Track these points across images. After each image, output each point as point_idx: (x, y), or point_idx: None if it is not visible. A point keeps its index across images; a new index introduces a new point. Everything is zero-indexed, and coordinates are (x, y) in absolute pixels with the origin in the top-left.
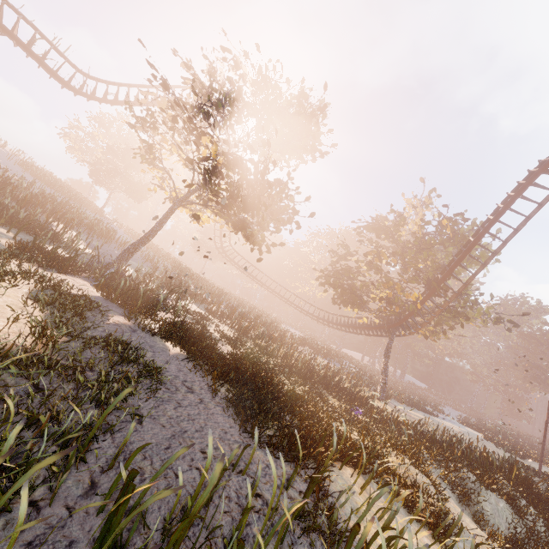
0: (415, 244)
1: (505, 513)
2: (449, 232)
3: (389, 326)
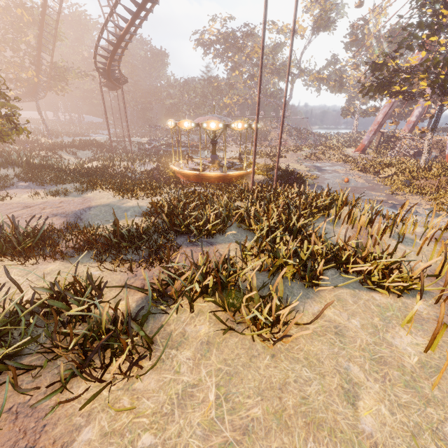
0: (11, 28)
1: (87, 154)
2: (30, 16)
3: (30, 94)
